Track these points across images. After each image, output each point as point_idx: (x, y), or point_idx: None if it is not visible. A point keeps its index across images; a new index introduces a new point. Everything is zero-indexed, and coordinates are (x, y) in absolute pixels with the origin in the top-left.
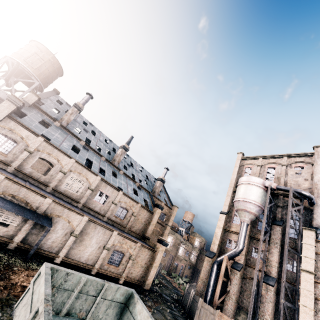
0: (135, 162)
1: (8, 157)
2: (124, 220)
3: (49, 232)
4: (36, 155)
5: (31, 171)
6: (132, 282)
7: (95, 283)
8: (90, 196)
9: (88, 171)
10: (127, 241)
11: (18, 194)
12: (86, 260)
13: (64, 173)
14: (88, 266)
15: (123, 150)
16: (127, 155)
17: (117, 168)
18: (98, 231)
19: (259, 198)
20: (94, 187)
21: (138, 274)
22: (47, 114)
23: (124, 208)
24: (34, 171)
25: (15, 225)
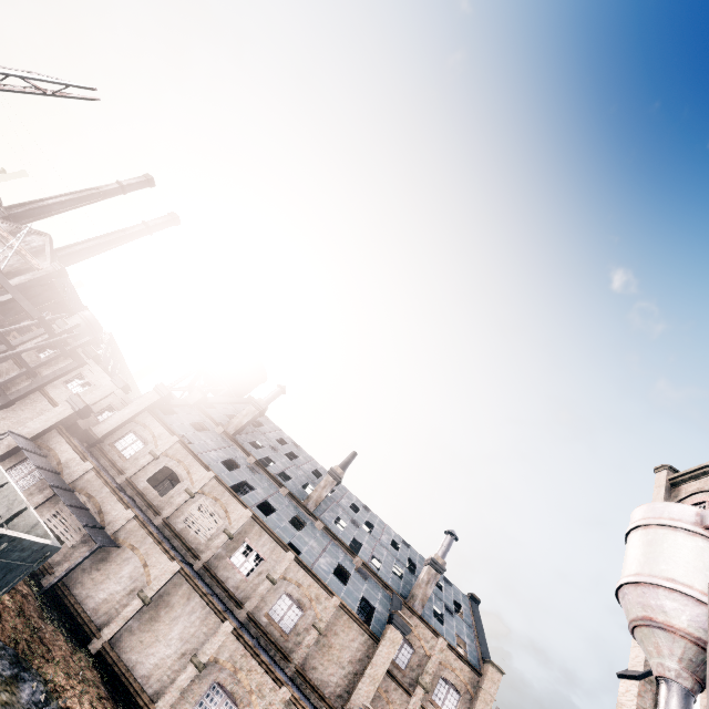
0: (386, 526)
1: (127, 463)
2: (289, 635)
3: (108, 577)
4: (162, 462)
5: (147, 486)
6: None
7: (15, 497)
8: (224, 550)
9: (233, 498)
10: (253, 665)
11: (97, 496)
12: (146, 677)
13: (190, 494)
14: (141, 692)
15: (330, 478)
16: (366, 508)
17: (312, 514)
18: (192, 609)
19: (690, 571)
20: (236, 530)
21: None
22: (211, 417)
23: (295, 602)
24: (150, 487)
25: (70, 546)
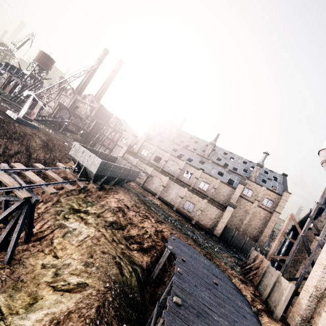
0: (240, 157)
1: (146, 157)
2: (206, 191)
3: (153, 183)
4: (155, 154)
5: (153, 162)
6: (203, 227)
7: (128, 165)
8: (180, 174)
9: (178, 159)
10: (195, 196)
11: (142, 166)
12: (170, 201)
13: (165, 161)
14: (170, 204)
15: (210, 146)
16: (231, 153)
17: (207, 159)
18: (175, 186)
19: None
20: (182, 168)
21: (208, 224)
22: (164, 137)
23: (206, 183)
24: (154, 162)
25: (142, 178)
